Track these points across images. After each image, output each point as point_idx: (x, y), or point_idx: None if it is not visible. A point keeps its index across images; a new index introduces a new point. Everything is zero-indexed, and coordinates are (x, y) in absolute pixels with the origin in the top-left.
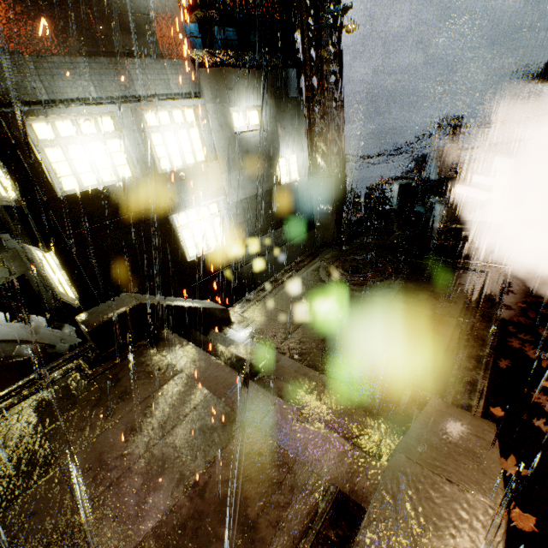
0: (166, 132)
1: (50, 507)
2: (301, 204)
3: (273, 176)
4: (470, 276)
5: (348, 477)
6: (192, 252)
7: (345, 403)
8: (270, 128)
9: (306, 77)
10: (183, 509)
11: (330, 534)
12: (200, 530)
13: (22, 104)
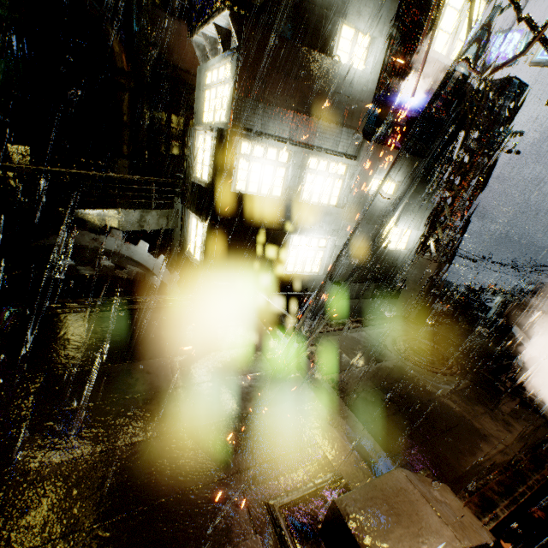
0: (319, 175)
1: (159, 375)
2: (396, 272)
3: (382, 239)
4: (541, 418)
5: (351, 476)
6: (289, 267)
7: (365, 441)
8: (399, 201)
9: (451, 174)
10: (234, 423)
11: (325, 495)
12: (241, 441)
13: (244, 129)
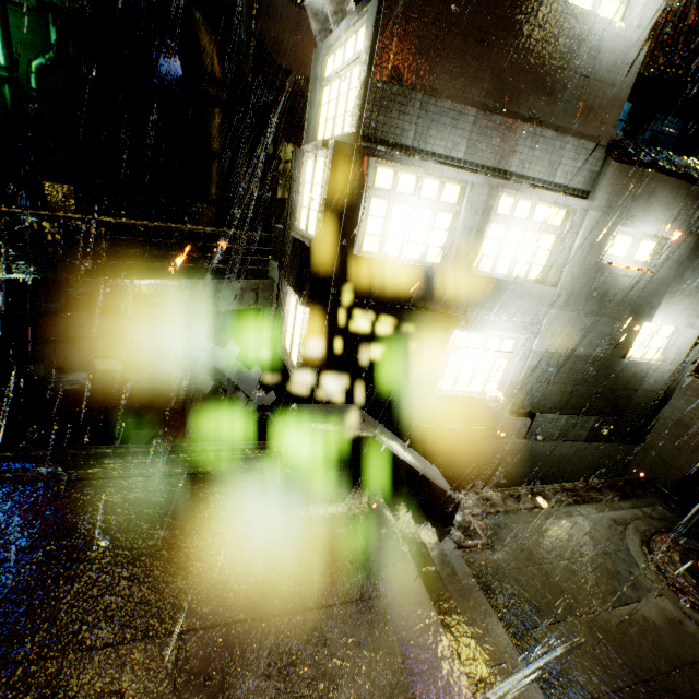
0: (512, 227)
1: None
2: (637, 399)
3: (619, 342)
4: None
5: None
6: (445, 384)
7: None
8: (660, 275)
9: None
10: None
11: None
12: None
13: (382, 144)
